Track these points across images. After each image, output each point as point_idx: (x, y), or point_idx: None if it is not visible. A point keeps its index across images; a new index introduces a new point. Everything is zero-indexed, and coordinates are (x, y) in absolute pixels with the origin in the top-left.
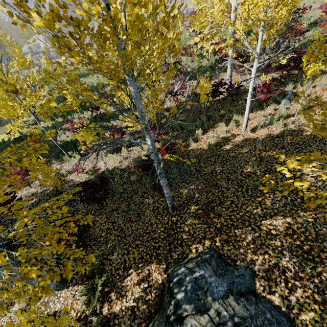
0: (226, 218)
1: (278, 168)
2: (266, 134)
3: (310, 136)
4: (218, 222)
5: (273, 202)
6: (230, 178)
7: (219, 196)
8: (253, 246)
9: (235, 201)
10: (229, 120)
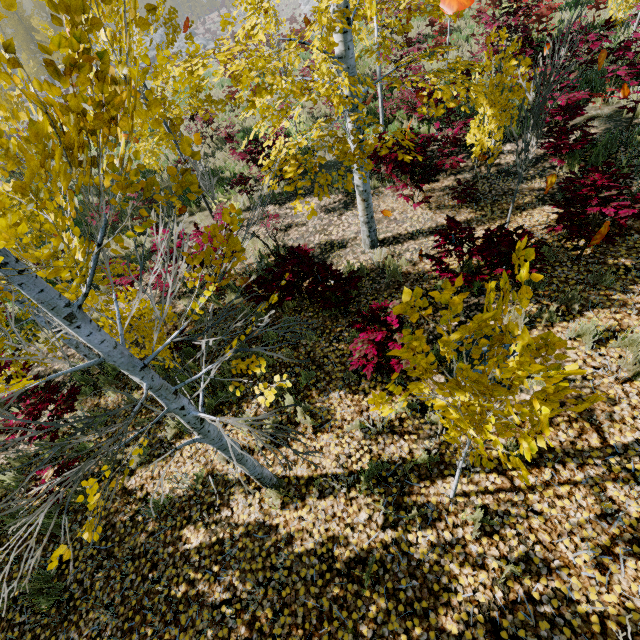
0: None
1: None
2: (324, 536)
3: None
4: None
5: None
6: None
7: None
8: None
9: None
10: (280, 401)
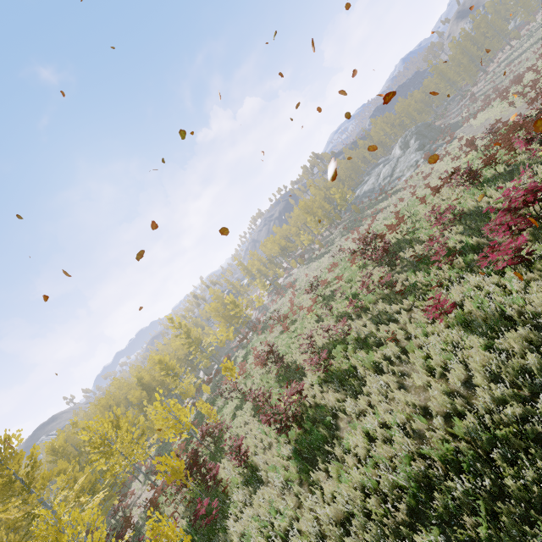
0: None
1: None
2: None
3: None
4: None
5: None
6: None
7: None
8: None
9: None
10: None
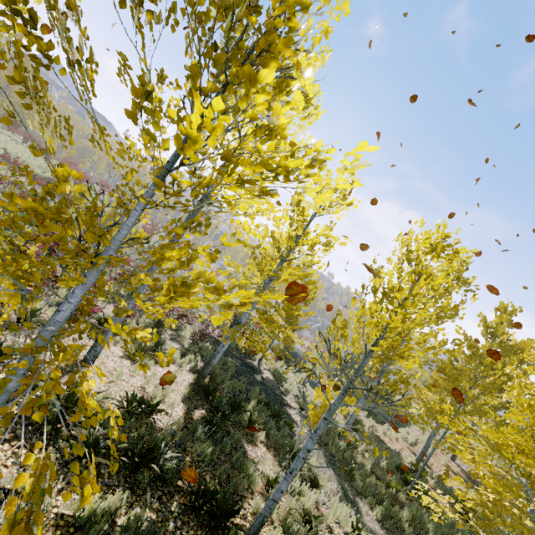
0: None
1: None
2: None
3: None
4: None
5: None
6: None
7: None
8: None
9: None
10: None
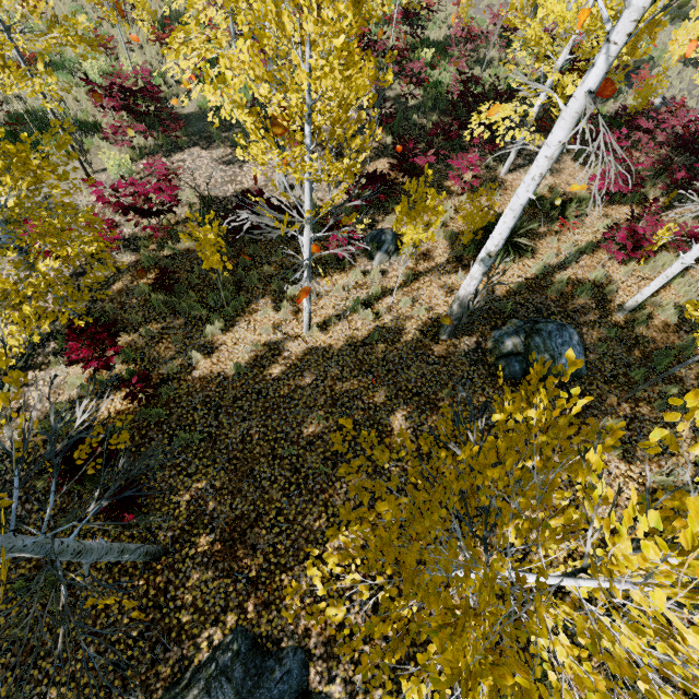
0: (267, 553)
1: (311, 568)
2: (346, 338)
3: (410, 345)
4: (252, 565)
5: (346, 499)
6: (277, 452)
7: (256, 502)
8: (309, 600)
9: (285, 508)
10: (280, 295)
